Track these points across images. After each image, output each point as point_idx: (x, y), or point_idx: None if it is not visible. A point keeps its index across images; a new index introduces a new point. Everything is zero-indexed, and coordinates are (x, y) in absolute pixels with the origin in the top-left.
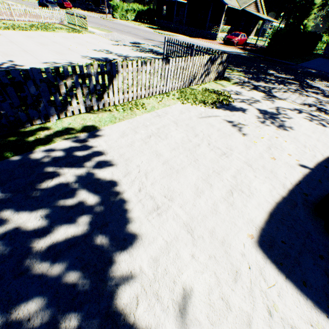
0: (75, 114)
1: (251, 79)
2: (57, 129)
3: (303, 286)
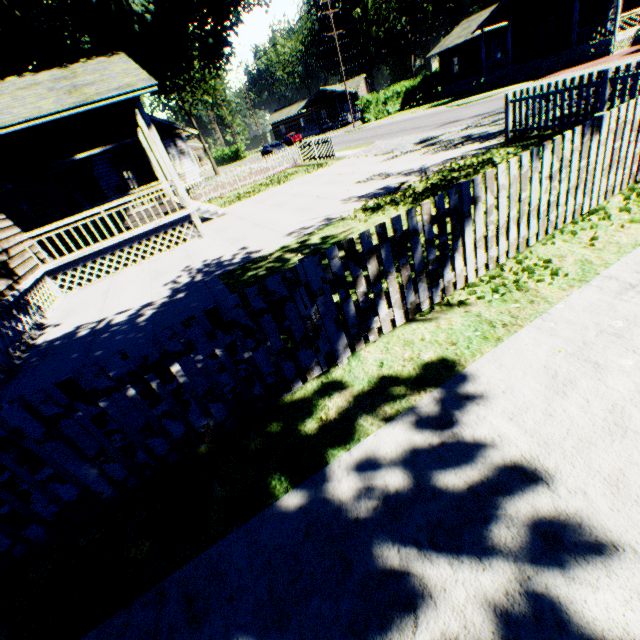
0: (383, 333)
1: None
2: (357, 386)
3: None
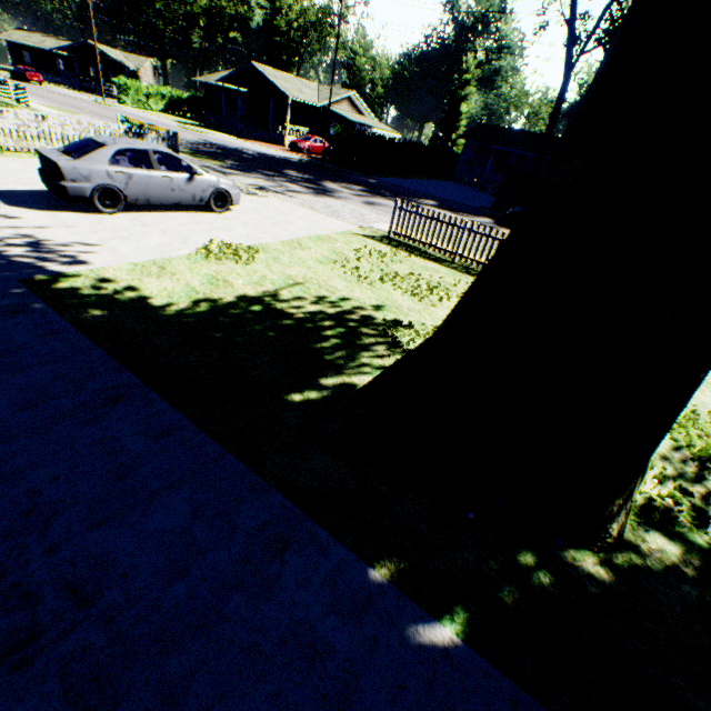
0: None
1: (225, 168)
2: None
3: (4, 198)
